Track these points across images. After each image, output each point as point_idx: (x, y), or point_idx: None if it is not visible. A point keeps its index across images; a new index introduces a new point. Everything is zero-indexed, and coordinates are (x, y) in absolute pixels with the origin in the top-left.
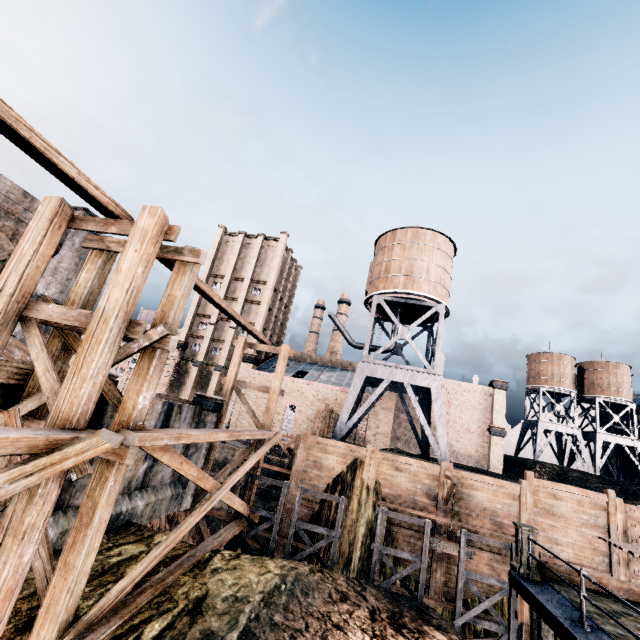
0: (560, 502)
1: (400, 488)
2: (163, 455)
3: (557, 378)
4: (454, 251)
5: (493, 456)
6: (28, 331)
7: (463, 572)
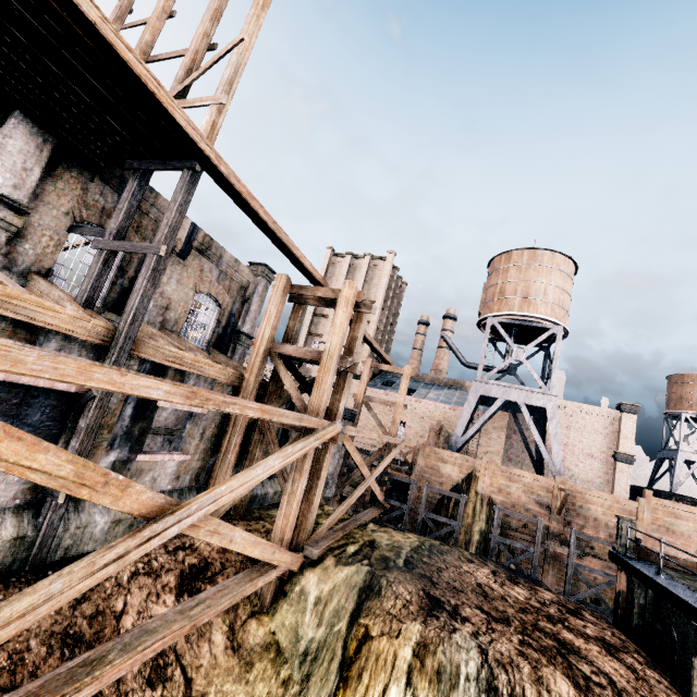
0: (681, 521)
1: (514, 497)
2: (347, 443)
3: None
4: (575, 269)
5: (618, 484)
6: (275, 361)
7: (572, 563)
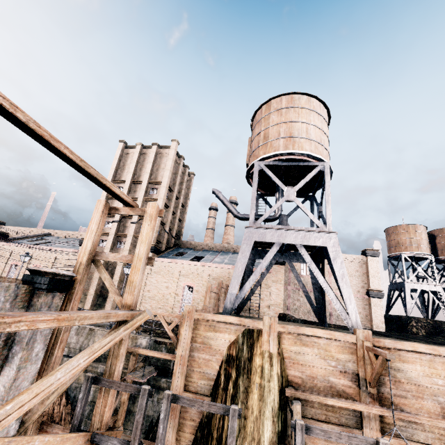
0: None
1: (309, 368)
2: None
3: (415, 245)
4: (328, 120)
5: (375, 316)
6: None
7: None
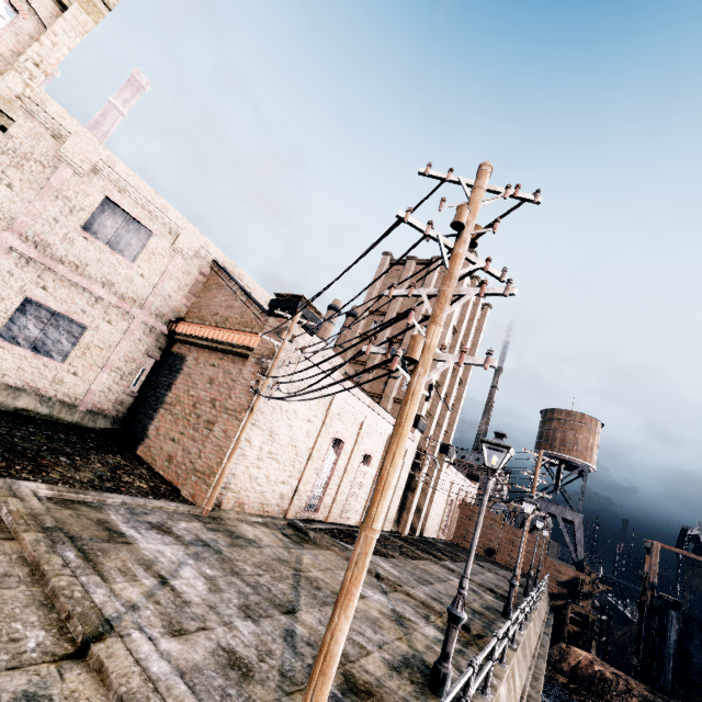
0: None
1: None
2: None
3: None
4: None
5: None
6: None
7: None
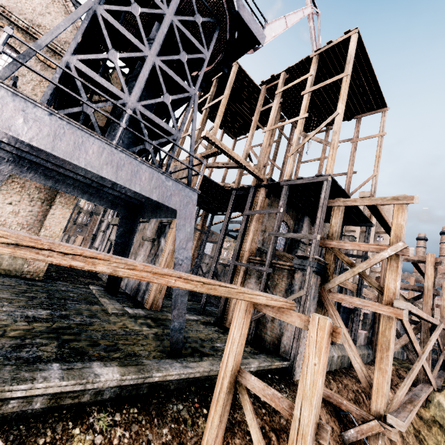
0: None
1: None
2: None
3: None
4: None
5: None
6: None
7: None
